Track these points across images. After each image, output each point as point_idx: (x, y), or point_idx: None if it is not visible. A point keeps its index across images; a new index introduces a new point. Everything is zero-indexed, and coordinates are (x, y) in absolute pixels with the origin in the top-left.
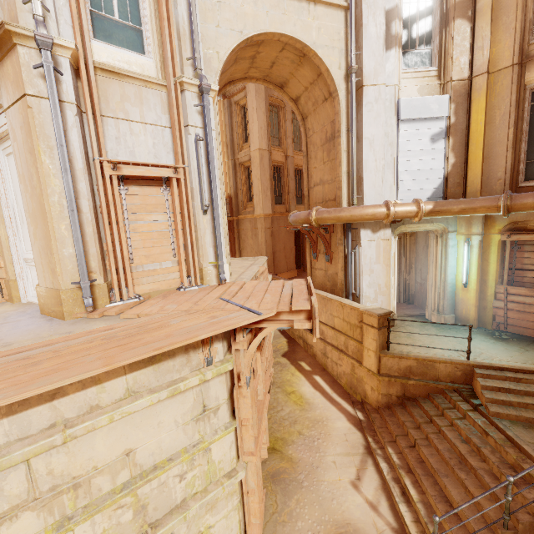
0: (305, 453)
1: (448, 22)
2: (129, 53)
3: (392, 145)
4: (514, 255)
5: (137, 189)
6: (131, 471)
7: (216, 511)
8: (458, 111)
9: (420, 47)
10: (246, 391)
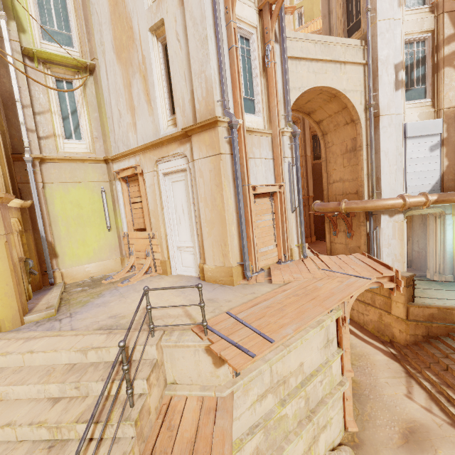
0: (362, 377)
1: (438, 69)
2: (251, 116)
3: (401, 155)
4: None
5: (258, 200)
6: (302, 376)
7: (333, 408)
8: (449, 129)
9: (417, 85)
10: (347, 329)
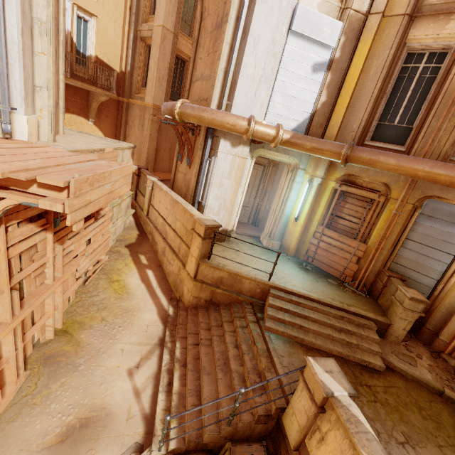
0: (98, 339)
1: None
2: None
3: (276, 57)
4: (339, 204)
5: None
6: None
7: None
8: (345, 47)
9: None
10: None
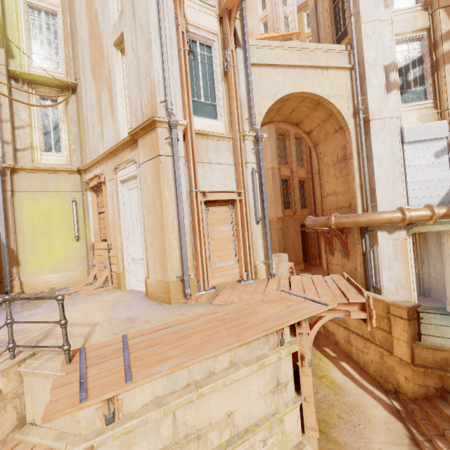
0: (350, 437)
1: (438, 67)
2: (210, 120)
3: (399, 162)
4: None
5: (214, 209)
6: (231, 431)
7: None
8: None
9: (415, 87)
10: (308, 370)
